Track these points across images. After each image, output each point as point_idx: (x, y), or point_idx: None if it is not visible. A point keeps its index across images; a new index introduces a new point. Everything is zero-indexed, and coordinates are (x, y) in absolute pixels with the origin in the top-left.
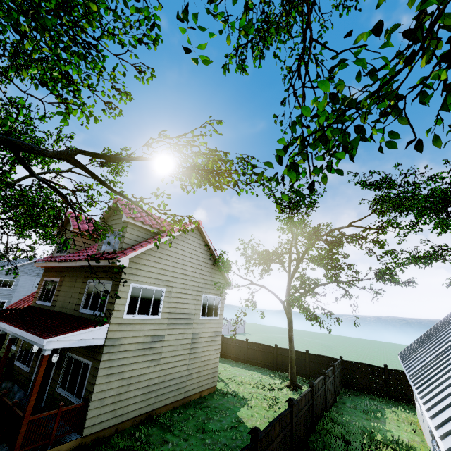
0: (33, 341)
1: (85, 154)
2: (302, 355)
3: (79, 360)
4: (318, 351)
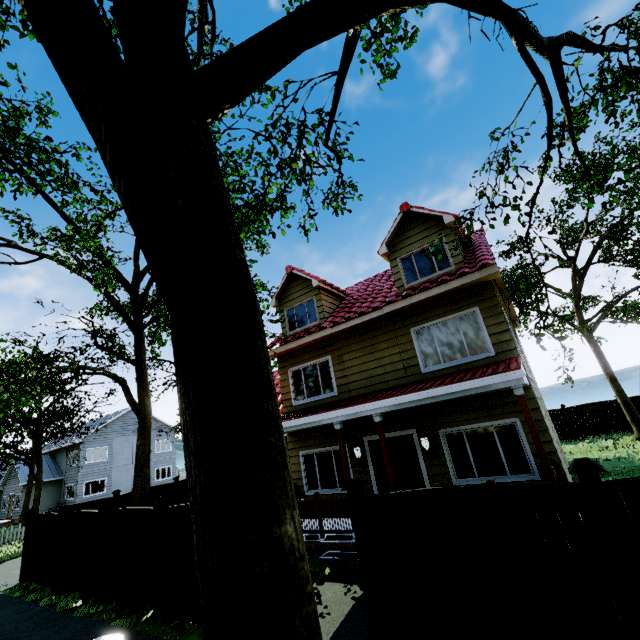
0: (476, 389)
1: (577, 40)
2: (612, 405)
3: (479, 429)
4: None
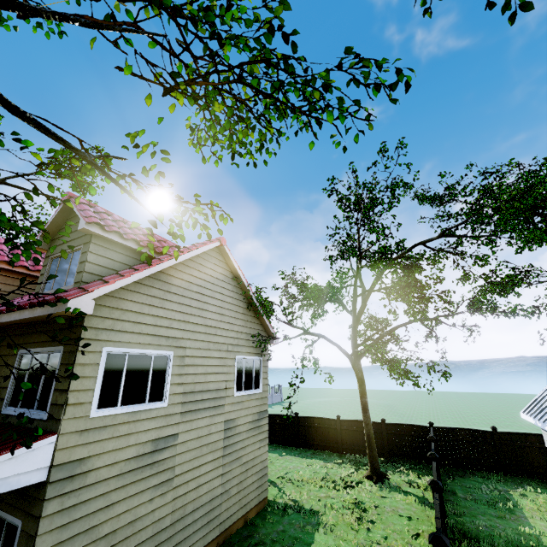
0: None
1: None
2: (377, 427)
3: None
4: (380, 414)
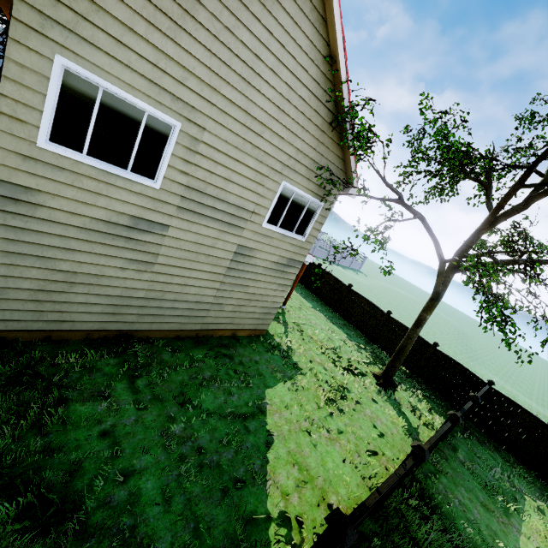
0: None
1: None
2: (423, 345)
3: None
4: (446, 335)
